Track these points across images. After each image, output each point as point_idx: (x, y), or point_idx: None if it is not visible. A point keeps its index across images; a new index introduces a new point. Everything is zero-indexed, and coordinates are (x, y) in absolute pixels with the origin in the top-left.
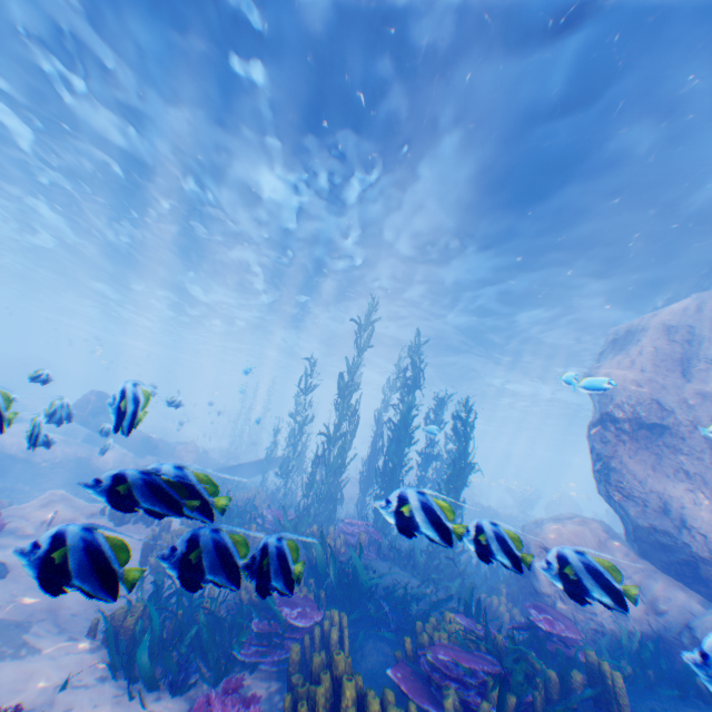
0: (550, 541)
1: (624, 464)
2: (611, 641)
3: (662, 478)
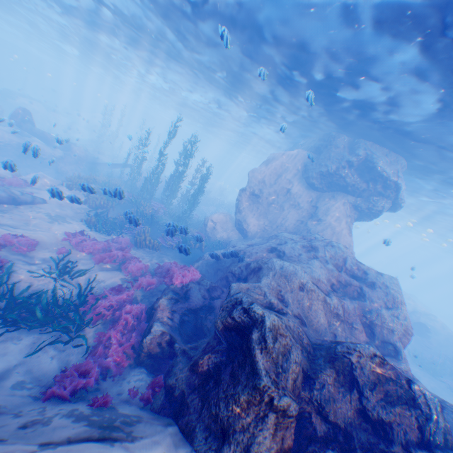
0: (215, 219)
1: (242, 204)
2: (217, 242)
3: (250, 210)
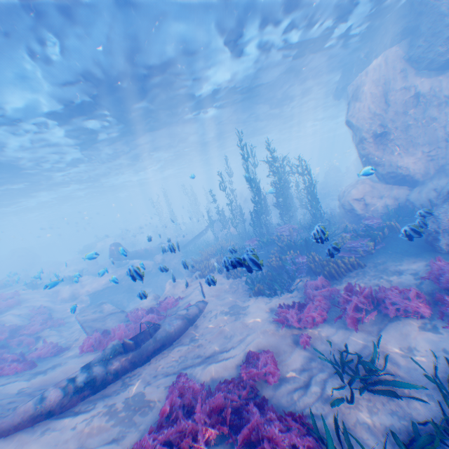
0: (355, 196)
1: (373, 155)
2: (385, 216)
3: (388, 154)
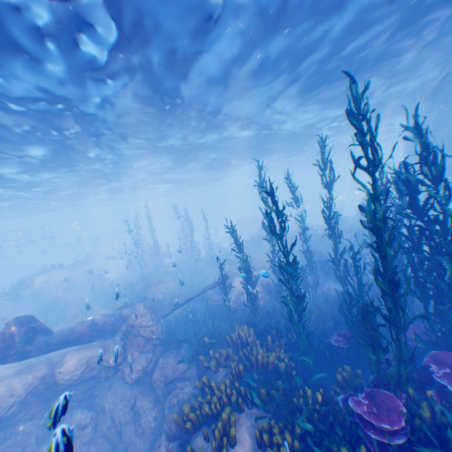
0: None
1: None
2: None
3: None
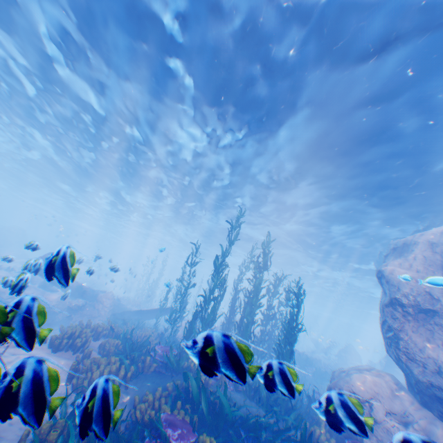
0: (357, 388)
1: (408, 335)
2: None
3: (435, 348)
